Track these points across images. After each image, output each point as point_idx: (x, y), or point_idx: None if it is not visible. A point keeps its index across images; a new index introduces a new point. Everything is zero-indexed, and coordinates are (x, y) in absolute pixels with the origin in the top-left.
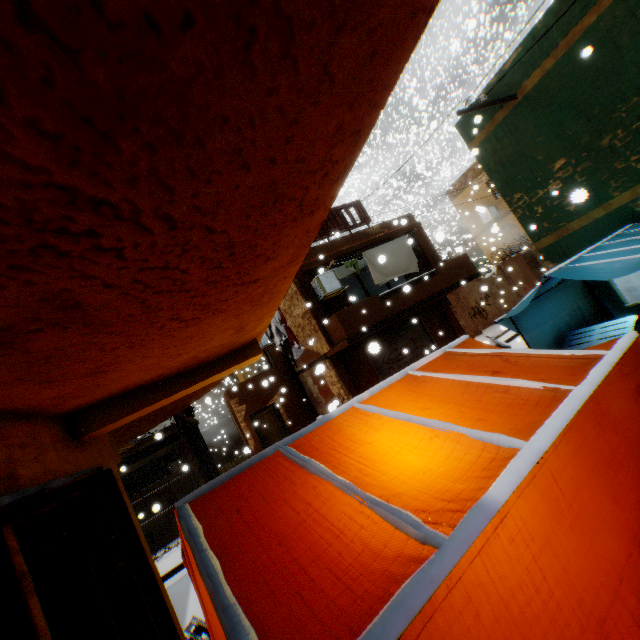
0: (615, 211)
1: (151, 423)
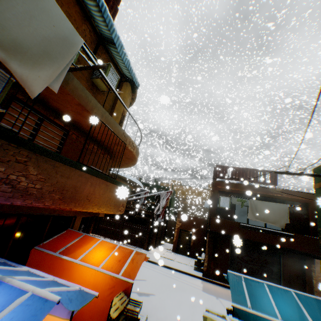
0: None
1: None
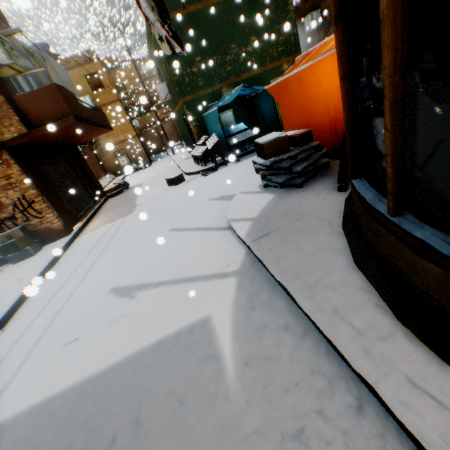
0: (216, 92)
1: None
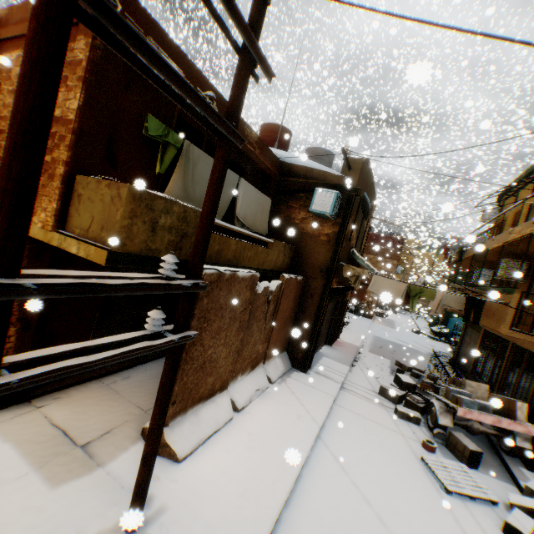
0: None
1: None
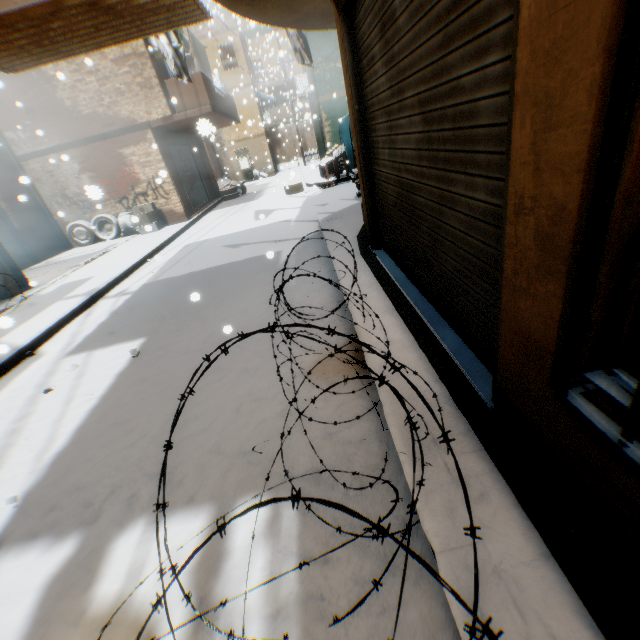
0: None
1: None
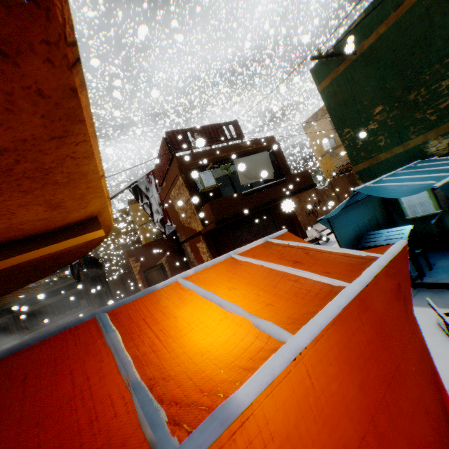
0: (410, 150)
1: (33, 275)
